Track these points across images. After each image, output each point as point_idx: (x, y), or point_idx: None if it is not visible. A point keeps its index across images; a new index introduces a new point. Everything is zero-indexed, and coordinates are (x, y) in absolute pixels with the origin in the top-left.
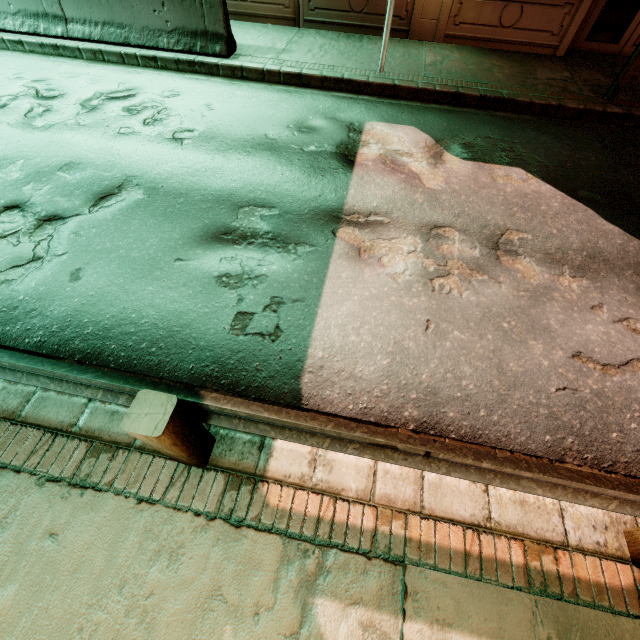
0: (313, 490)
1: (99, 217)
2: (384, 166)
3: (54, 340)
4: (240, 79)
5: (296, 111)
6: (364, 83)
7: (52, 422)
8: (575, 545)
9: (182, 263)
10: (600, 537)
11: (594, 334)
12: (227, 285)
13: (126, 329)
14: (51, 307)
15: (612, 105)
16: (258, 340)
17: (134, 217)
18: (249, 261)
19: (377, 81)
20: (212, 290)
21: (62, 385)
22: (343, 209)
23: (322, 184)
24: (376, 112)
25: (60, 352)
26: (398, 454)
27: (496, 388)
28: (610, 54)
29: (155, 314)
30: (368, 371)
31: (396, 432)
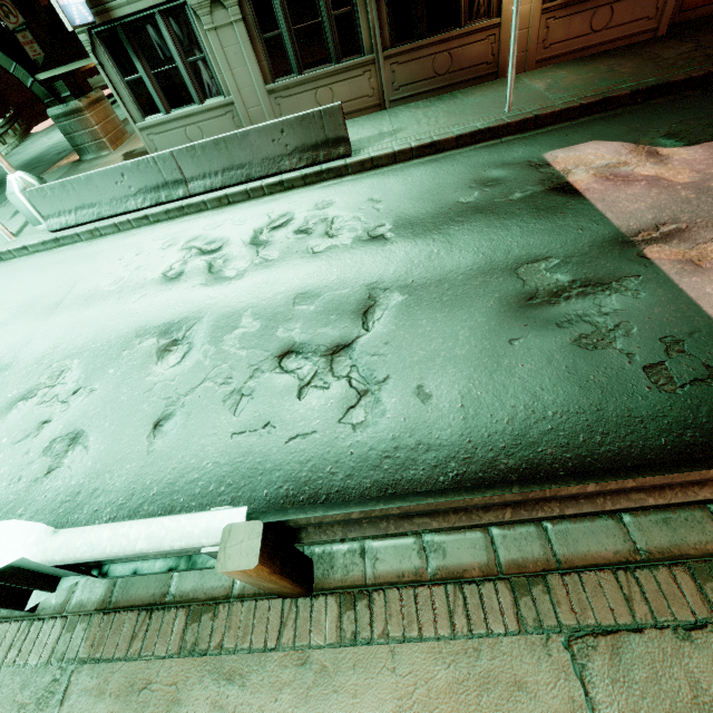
0: None
1: (382, 331)
2: (612, 182)
3: (474, 468)
4: (371, 170)
5: (462, 172)
6: (502, 126)
7: (606, 556)
8: None
9: (520, 342)
10: None
11: None
12: (595, 345)
13: (541, 428)
14: (433, 434)
15: None
16: (703, 387)
17: (417, 318)
18: (589, 314)
19: (516, 119)
20: (585, 356)
21: (664, 495)
22: (622, 233)
23: (570, 220)
24: (541, 144)
25: (488, 479)
26: None
27: None
28: (709, 15)
29: (554, 402)
30: None
31: None
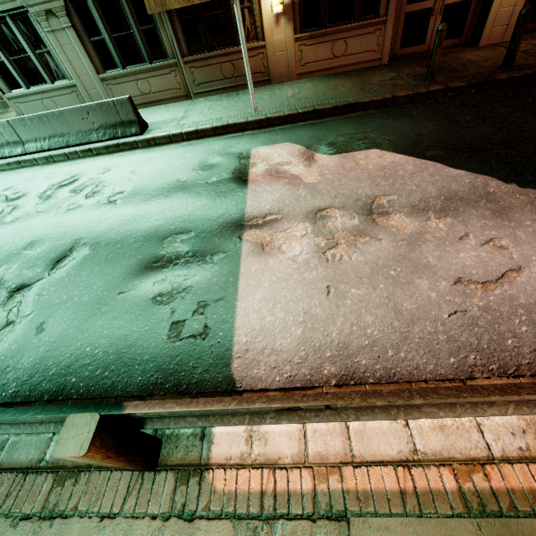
0: (253, 466)
1: (56, 277)
2: (271, 177)
3: (25, 388)
4: (154, 146)
5: (198, 156)
6: (245, 123)
7: (23, 462)
8: (500, 456)
9: (123, 295)
10: (521, 442)
11: (468, 259)
12: (161, 303)
13: (83, 362)
14: (22, 360)
15: (433, 85)
16: (191, 342)
17: (83, 269)
18: (176, 278)
19: (254, 119)
20: (149, 310)
21: (20, 427)
22: (244, 217)
23: (225, 203)
24: (258, 140)
25: (31, 397)
26: (309, 413)
27: (397, 328)
28: (422, 52)
29: (105, 343)
30: (286, 343)
31: (292, 394)
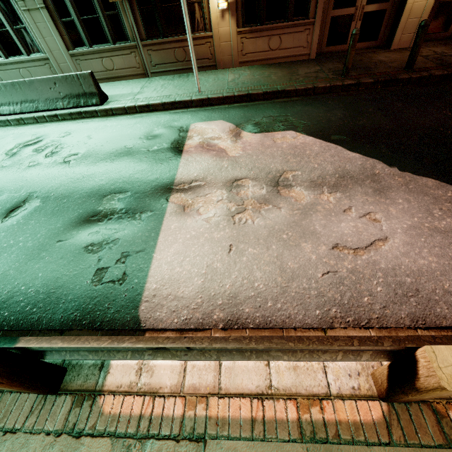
0: (138, 393)
1: (8, 224)
2: (202, 149)
3: None
4: (112, 116)
5: (146, 127)
6: (189, 101)
7: None
8: (336, 393)
9: (61, 243)
10: (354, 382)
11: (347, 229)
12: (91, 251)
13: (17, 299)
14: None
15: (347, 80)
16: (110, 286)
17: (32, 219)
18: (108, 231)
19: (197, 98)
20: (80, 257)
21: None
22: (174, 182)
23: (160, 169)
24: (197, 117)
25: None
26: (180, 352)
27: (279, 283)
28: (344, 50)
29: (39, 283)
30: (187, 291)
31: (158, 336)
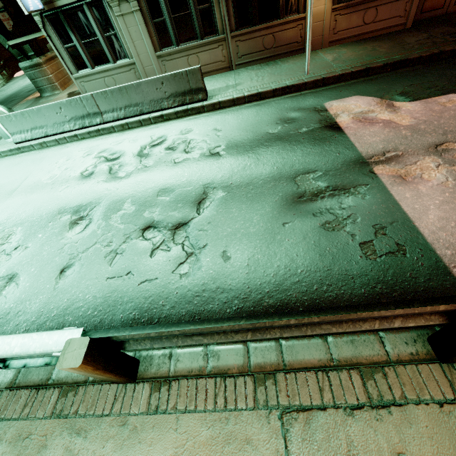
0: None
1: (208, 215)
2: (362, 123)
3: (248, 304)
4: (219, 109)
5: (273, 113)
6: (302, 84)
7: (313, 362)
8: None
9: (289, 225)
10: None
11: None
12: (333, 228)
13: (292, 280)
14: (227, 282)
15: None
16: (393, 257)
17: (230, 207)
18: (333, 208)
19: (310, 79)
20: (327, 235)
21: (342, 326)
22: (363, 156)
23: (333, 147)
24: (324, 96)
25: (256, 312)
26: None
27: None
28: (439, 15)
29: (303, 263)
30: None
31: None
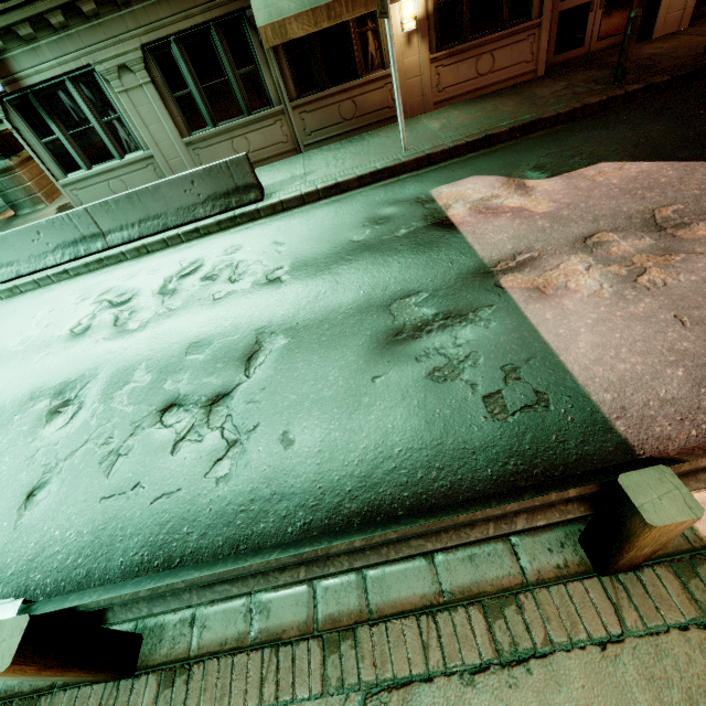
0: None
1: (261, 377)
2: (483, 215)
3: (320, 515)
4: (282, 212)
5: (359, 211)
6: (399, 165)
7: (413, 601)
8: None
9: (381, 379)
10: None
11: None
12: (446, 378)
13: (386, 467)
14: (289, 483)
15: (628, 85)
16: (531, 413)
17: (295, 361)
18: (445, 347)
19: (410, 158)
20: (436, 389)
21: (441, 539)
22: (485, 264)
23: (443, 253)
24: (430, 180)
25: (333, 526)
26: None
27: None
28: (581, 56)
29: (401, 439)
30: (673, 389)
31: None
